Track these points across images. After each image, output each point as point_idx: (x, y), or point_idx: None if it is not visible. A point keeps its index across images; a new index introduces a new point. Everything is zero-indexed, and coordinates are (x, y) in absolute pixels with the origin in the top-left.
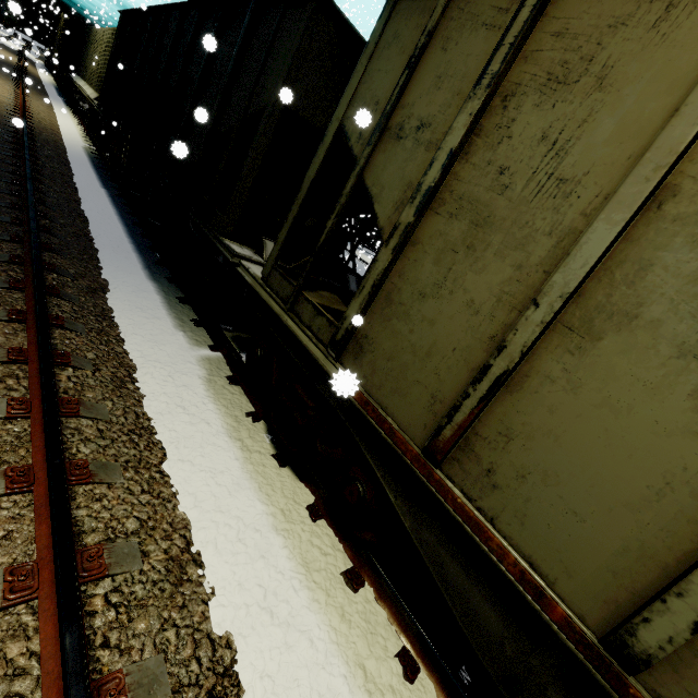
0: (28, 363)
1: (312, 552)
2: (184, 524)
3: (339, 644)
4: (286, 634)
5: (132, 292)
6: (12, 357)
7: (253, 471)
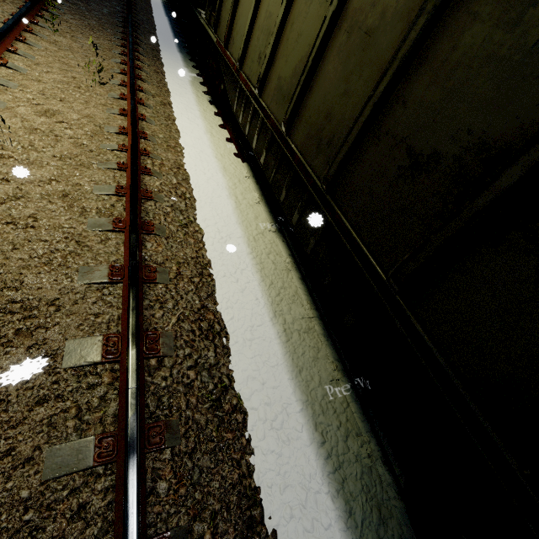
0: (127, 56)
1: (210, 118)
2: (169, 101)
3: (207, 129)
4: (191, 122)
5: (169, 54)
6: (122, 52)
7: (198, 101)
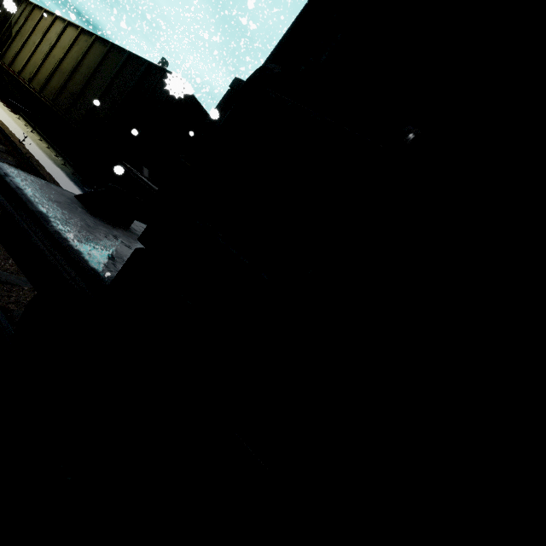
0: None
1: None
2: None
3: None
4: None
5: None
6: None
7: None
